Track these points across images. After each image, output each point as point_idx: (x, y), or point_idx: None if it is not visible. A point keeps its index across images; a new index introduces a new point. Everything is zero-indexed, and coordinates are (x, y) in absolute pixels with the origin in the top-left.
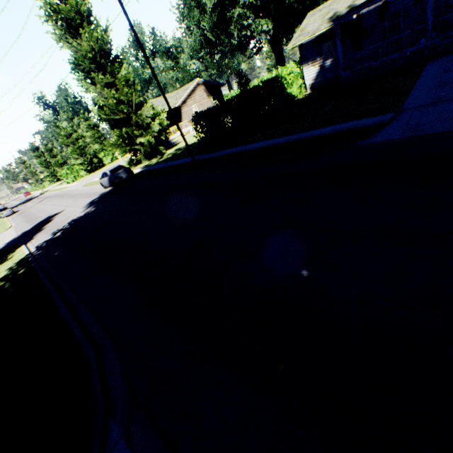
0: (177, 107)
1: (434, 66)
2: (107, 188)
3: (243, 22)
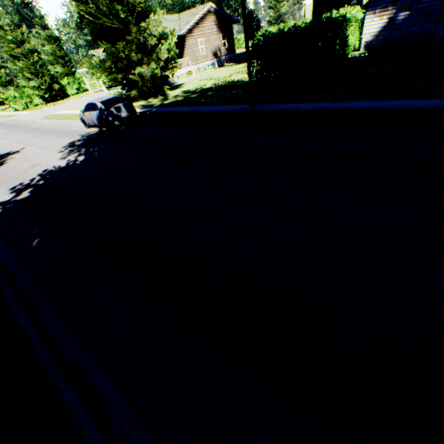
0: (180, 36)
1: None
2: (91, 128)
3: None
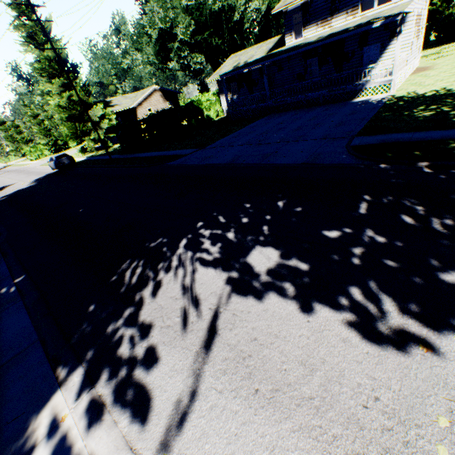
0: (133, 108)
1: (261, 120)
2: (55, 170)
3: (181, 53)
